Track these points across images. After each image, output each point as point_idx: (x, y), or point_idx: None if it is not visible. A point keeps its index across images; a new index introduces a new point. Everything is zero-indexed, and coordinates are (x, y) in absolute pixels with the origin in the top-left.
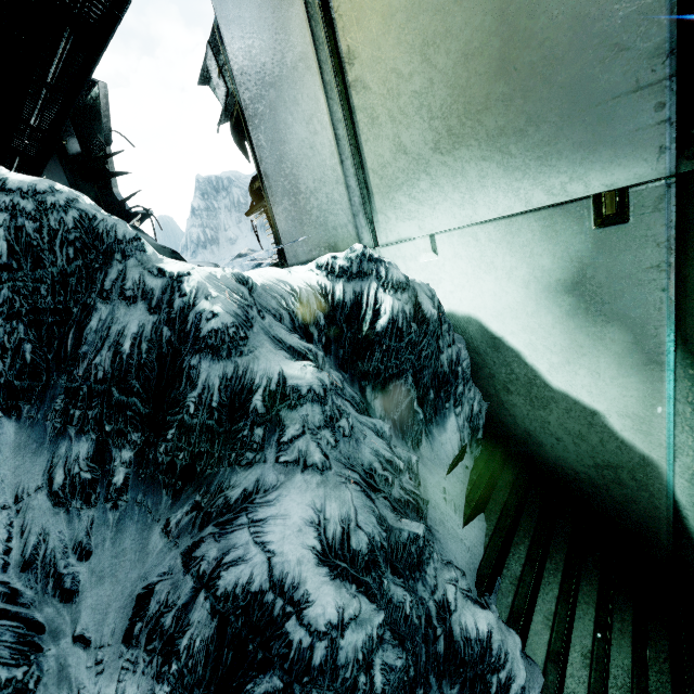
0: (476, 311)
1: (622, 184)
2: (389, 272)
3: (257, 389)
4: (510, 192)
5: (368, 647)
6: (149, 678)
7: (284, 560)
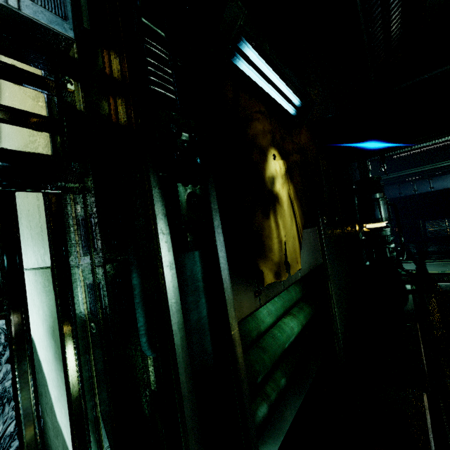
0: (34, 335)
1: None
2: None
3: None
4: (34, 252)
5: None
6: None
7: None
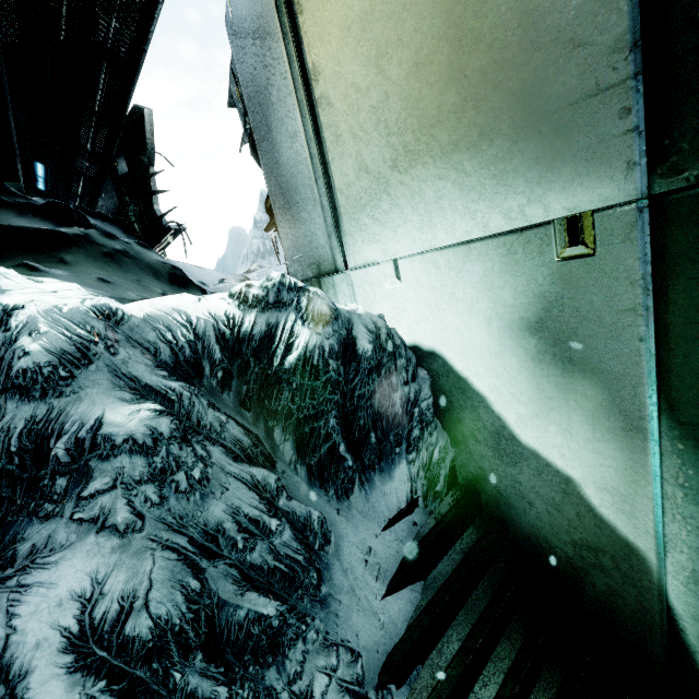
0: (440, 346)
1: (586, 208)
2: (311, 303)
3: (62, 436)
4: (467, 215)
5: None
6: None
7: (22, 640)
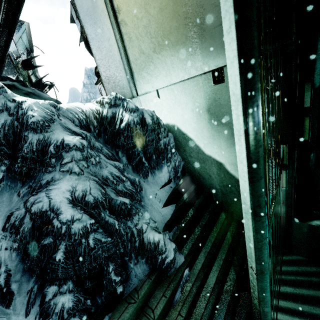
0: (176, 123)
1: (221, 65)
2: (128, 104)
3: (51, 144)
4: (182, 70)
5: (85, 230)
6: (11, 241)
7: (55, 201)
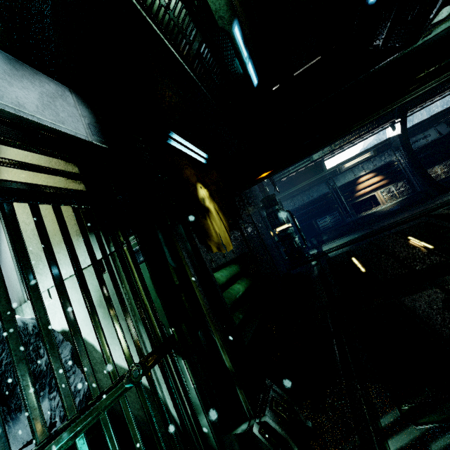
0: None
1: (100, 257)
2: None
3: None
4: (70, 265)
5: None
6: None
7: None
